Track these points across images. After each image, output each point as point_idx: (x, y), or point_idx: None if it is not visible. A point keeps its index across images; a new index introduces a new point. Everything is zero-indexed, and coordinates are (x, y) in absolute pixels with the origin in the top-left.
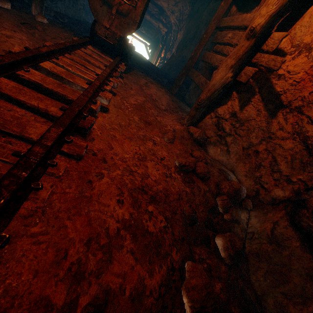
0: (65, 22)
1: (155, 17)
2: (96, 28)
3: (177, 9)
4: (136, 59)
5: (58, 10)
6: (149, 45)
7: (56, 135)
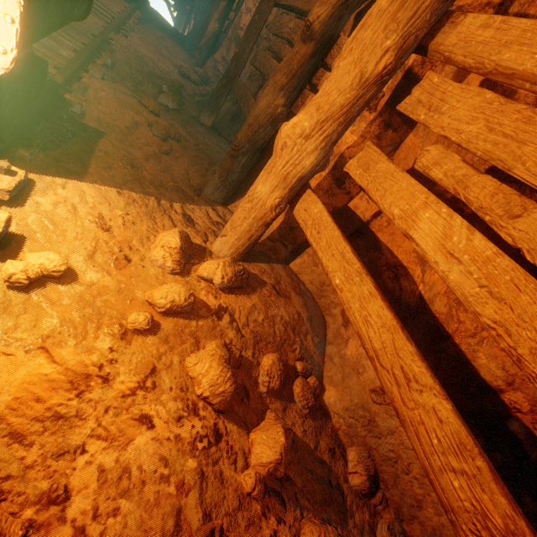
0: None
1: None
2: None
3: None
4: (152, 16)
5: None
6: (174, 5)
7: (118, 23)
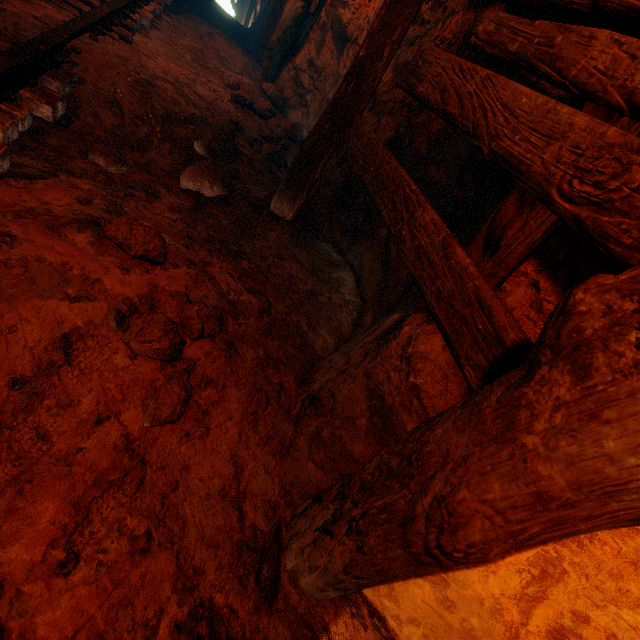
0: None
1: None
2: None
3: None
4: (197, 1)
5: None
6: None
7: (108, 12)
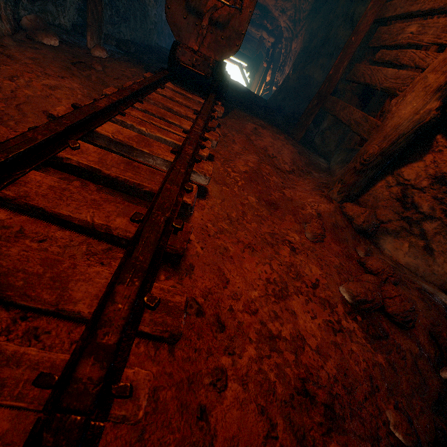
0: (132, 51)
1: (256, 23)
2: (178, 53)
3: (291, 5)
4: (232, 91)
5: (122, 36)
6: (247, 66)
7: (128, 306)
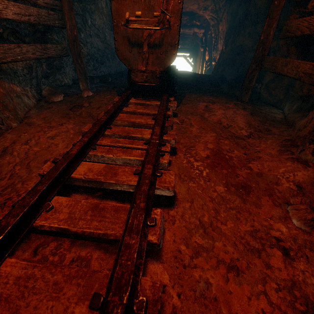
0: (109, 81)
1: (187, 25)
2: (132, 77)
3: (210, 2)
4: (182, 79)
5: (103, 73)
6: (189, 55)
7: None
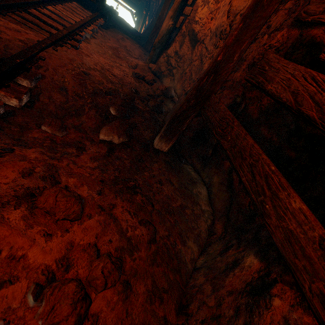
0: None
1: None
2: None
3: None
4: (117, 21)
5: None
6: (135, 13)
7: (65, 33)
